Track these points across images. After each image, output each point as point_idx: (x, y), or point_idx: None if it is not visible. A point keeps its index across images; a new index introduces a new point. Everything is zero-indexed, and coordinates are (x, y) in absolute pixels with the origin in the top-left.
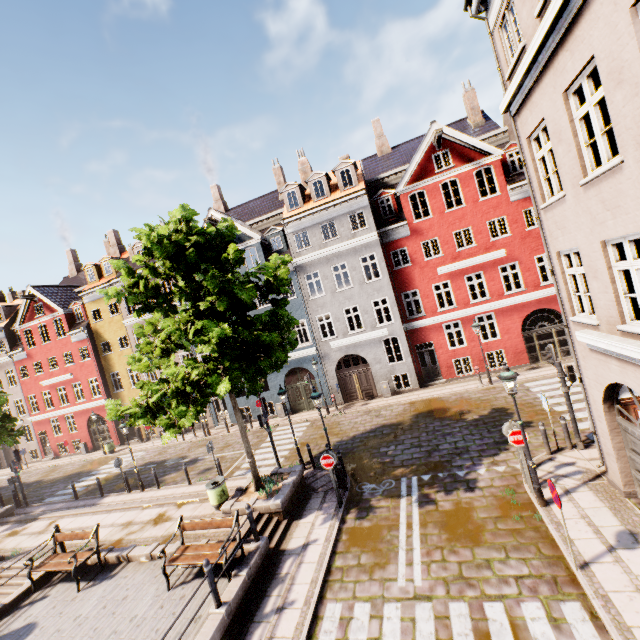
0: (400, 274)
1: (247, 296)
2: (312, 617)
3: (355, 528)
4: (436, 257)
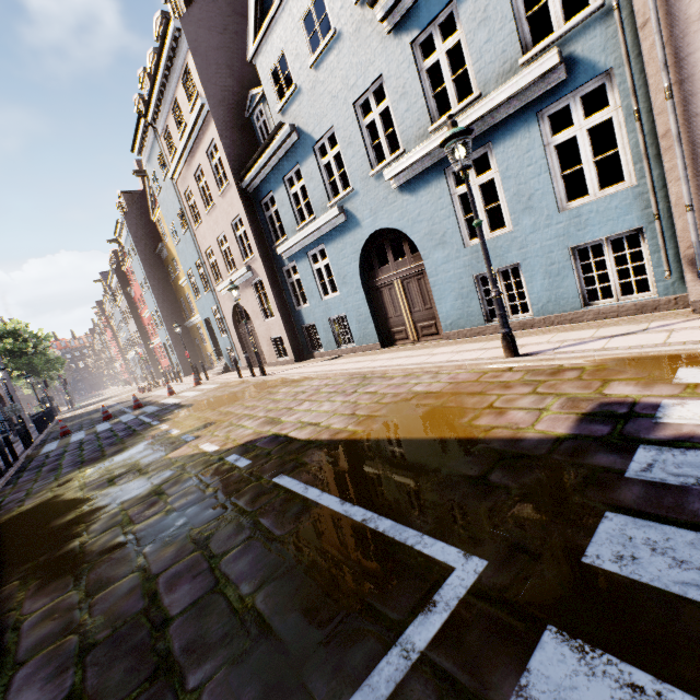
0: (141, 316)
1: None
2: None
3: None
4: (142, 309)
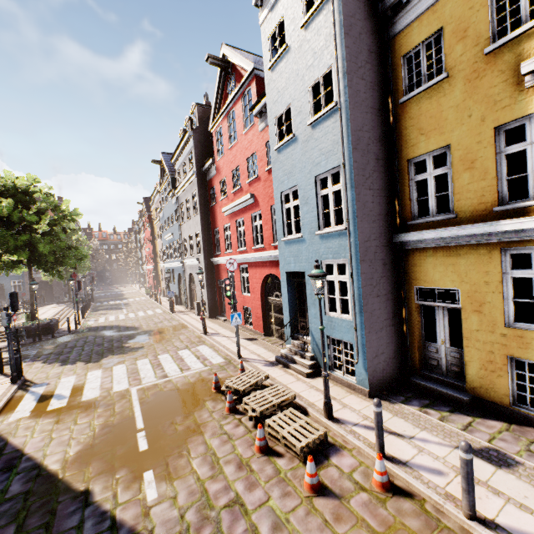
0: (213, 211)
1: None
2: None
3: None
4: (224, 197)
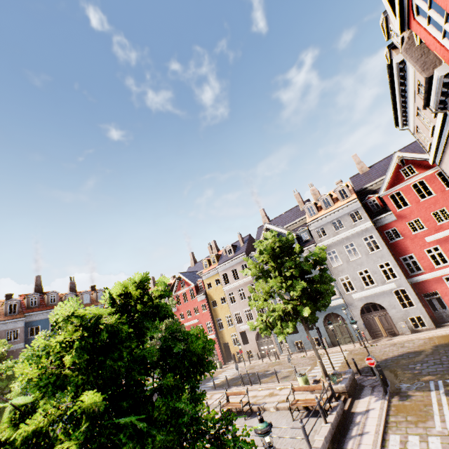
0: (395, 245)
1: (308, 267)
2: (381, 438)
3: (399, 404)
4: (421, 231)
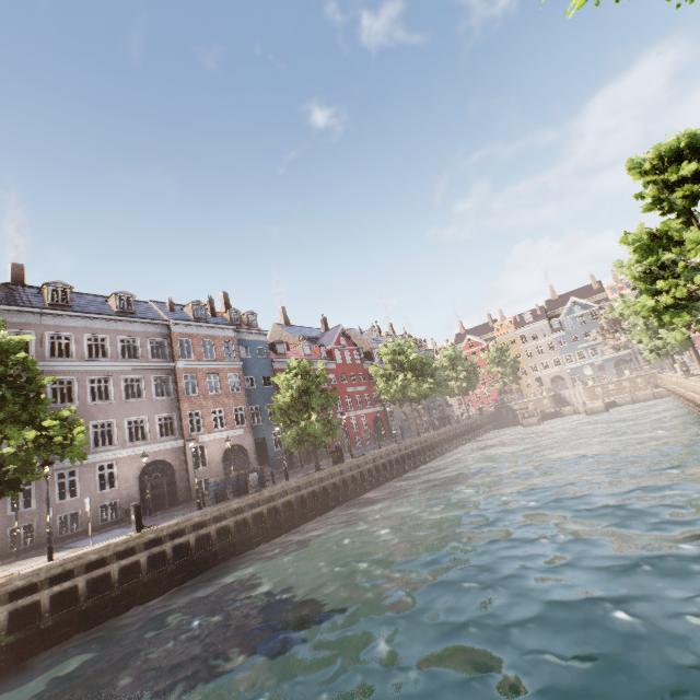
0: None
1: None
2: None
3: None
4: None
